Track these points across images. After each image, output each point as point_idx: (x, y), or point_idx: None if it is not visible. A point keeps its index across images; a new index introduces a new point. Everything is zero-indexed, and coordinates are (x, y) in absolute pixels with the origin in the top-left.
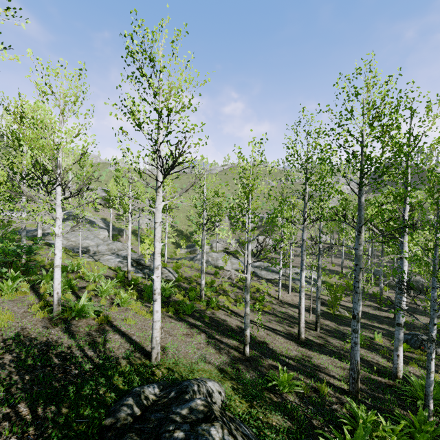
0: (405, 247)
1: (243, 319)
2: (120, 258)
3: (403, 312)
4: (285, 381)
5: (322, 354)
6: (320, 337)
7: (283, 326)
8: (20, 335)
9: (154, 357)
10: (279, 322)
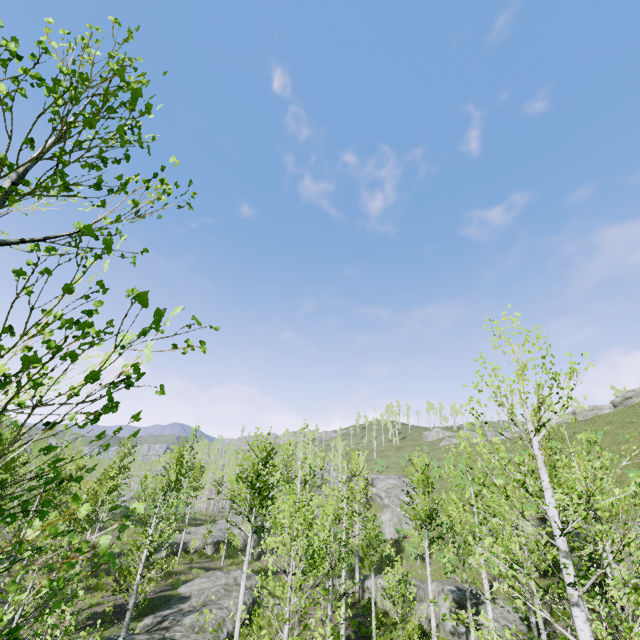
0: None
1: None
2: None
3: None
4: None
5: None
6: None
7: None
8: None
9: None
10: None
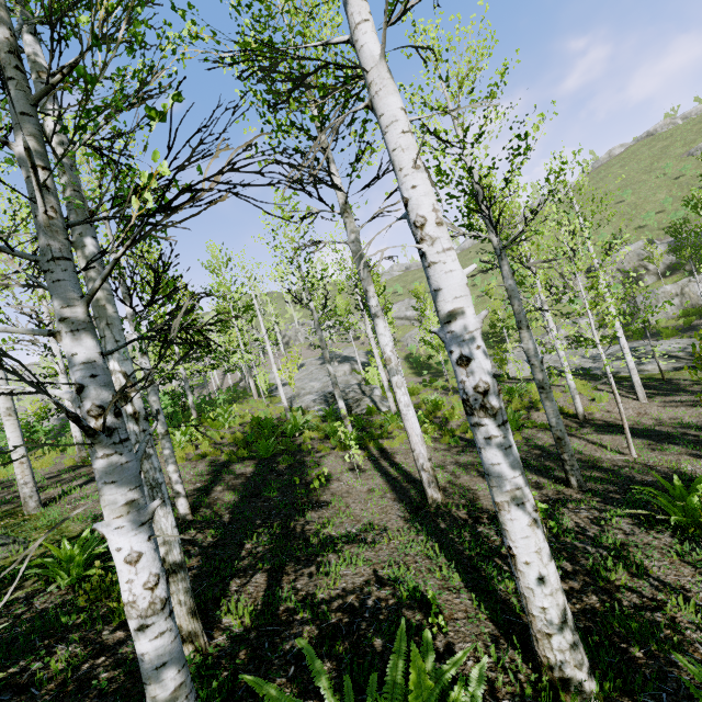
0: (360, 52)
1: (382, 464)
2: (319, 395)
3: (455, 342)
4: (66, 563)
5: (426, 540)
6: (548, 503)
7: (460, 474)
8: (9, 479)
9: (23, 503)
10: (466, 467)
